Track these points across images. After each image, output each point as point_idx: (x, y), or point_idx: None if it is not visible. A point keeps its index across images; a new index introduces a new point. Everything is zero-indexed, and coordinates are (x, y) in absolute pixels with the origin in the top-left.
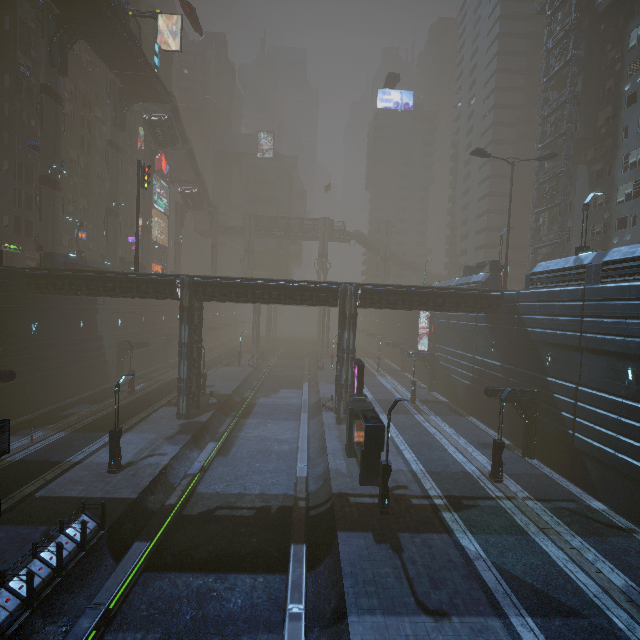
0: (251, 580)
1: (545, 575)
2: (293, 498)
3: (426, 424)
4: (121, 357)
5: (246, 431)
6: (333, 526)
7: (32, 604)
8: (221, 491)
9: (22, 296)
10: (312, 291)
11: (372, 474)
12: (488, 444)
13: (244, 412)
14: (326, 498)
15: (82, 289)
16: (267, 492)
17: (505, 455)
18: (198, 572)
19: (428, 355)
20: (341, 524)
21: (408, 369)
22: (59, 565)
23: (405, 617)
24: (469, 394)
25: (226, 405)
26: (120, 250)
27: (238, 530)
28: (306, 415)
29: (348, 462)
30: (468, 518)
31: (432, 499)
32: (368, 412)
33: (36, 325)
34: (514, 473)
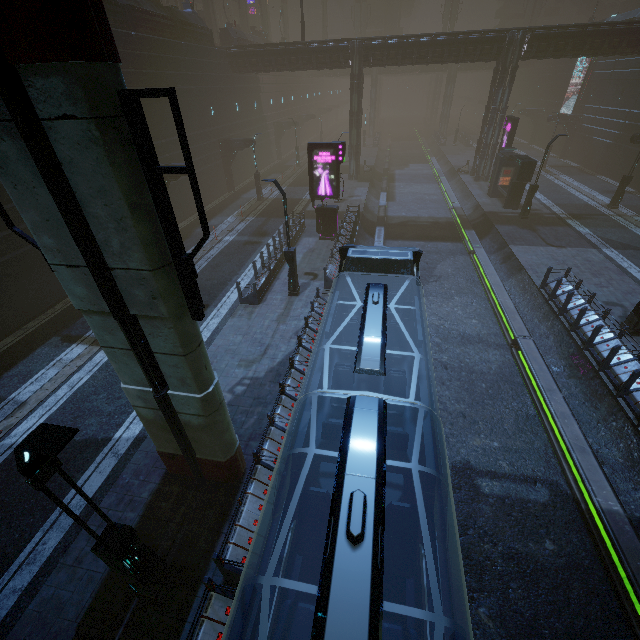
0: (444, 243)
1: (631, 240)
2: (453, 219)
3: (555, 181)
4: (278, 138)
5: (398, 190)
6: (489, 224)
7: (355, 236)
8: (403, 216)
9: (229, 77)
10: (476, 44)
11: (515, 201)
12: (612, 191)
13: (389, 179)
14: (479, 216)
15: (272, 65)
16: (434, 217)
17: (626, 197)
18: (413, 240)
19: (571, 118)
20: (495, 222)
21: (537, 141)
22: (356, 226)
23: (540, 247)
24: (607, 154)
25: (374, 174)
26: (236, 17)
27: (425, 229)
28: (444, 178)
29: (491, 200)
30: (584, 222)
31: (558, 215)
32: (521, 156)
33: (238, 105)
34: (630, 205)
